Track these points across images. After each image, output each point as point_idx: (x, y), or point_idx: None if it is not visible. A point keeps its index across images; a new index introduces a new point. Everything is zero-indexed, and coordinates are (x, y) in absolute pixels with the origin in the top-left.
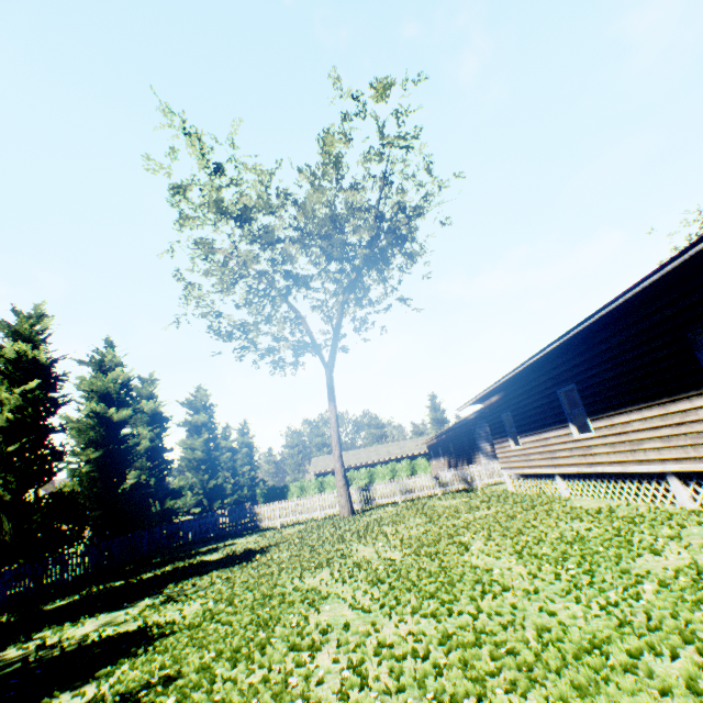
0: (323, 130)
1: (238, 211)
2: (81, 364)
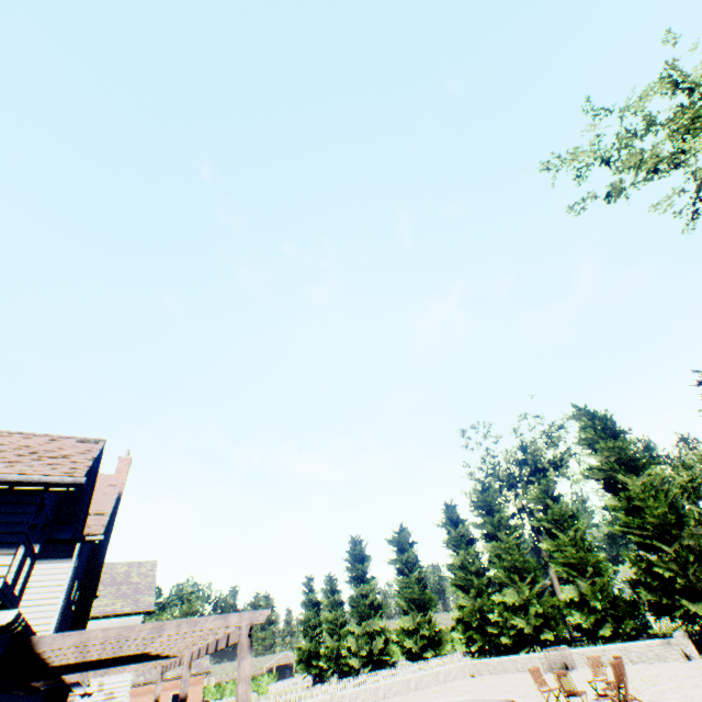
0: (559, 424)
1: (561, 459)
2: (443, 512)
